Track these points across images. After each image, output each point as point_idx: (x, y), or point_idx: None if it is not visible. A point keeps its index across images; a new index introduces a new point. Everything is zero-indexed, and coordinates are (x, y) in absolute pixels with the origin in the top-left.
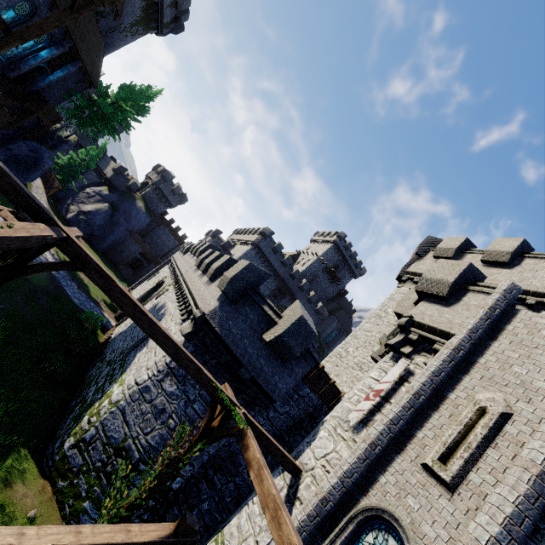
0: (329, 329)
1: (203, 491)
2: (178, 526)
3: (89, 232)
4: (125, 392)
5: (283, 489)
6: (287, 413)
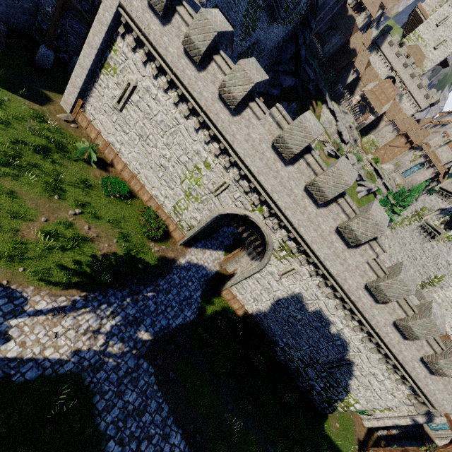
0: (330, 4)
1: None
2: None
3: None
4: (367, 409)
5: None
6: None
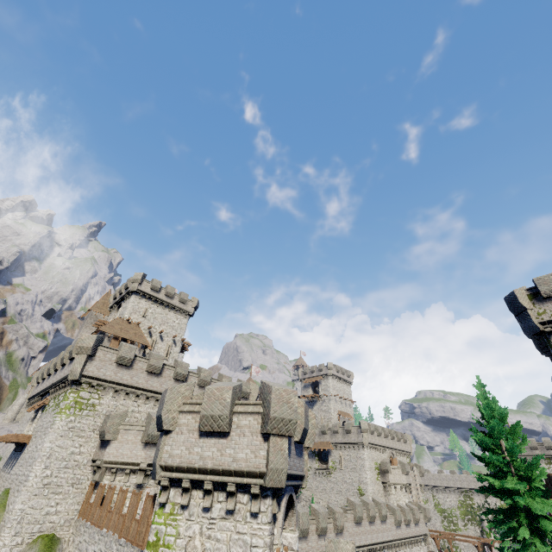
0: None
1: None
2: None
3: None
4: None
5: None
6: None
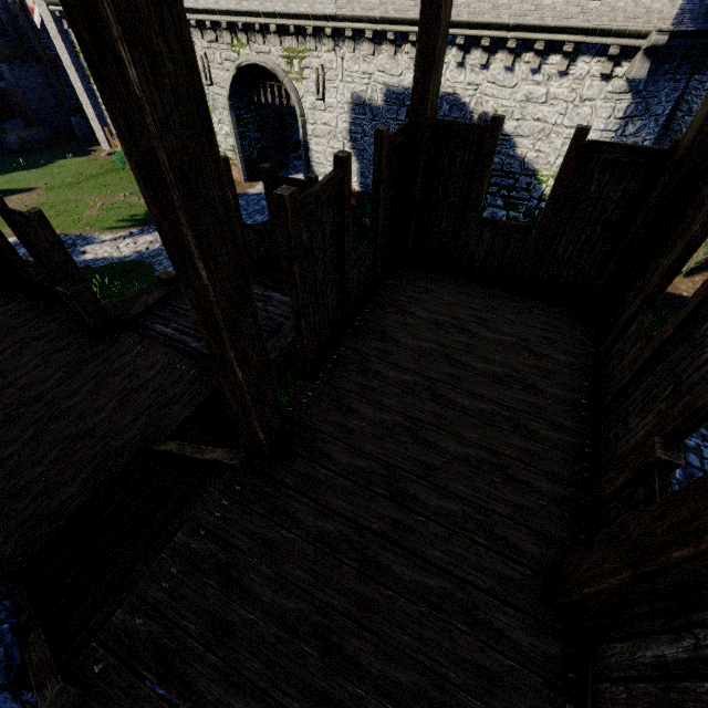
0: None
1: None
2: None
3: None
4: None
5: None
6: None
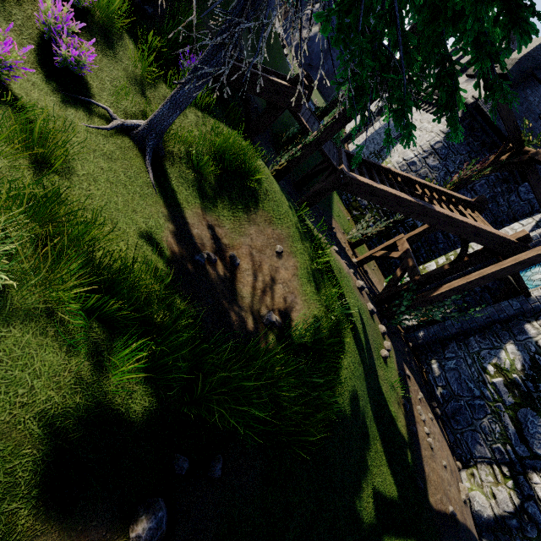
0: None
1: (439, 239)
2: (477, 199)
3: (308, 63)
4: (395, 166)
5: (531, 223)
6: (528, 201)
